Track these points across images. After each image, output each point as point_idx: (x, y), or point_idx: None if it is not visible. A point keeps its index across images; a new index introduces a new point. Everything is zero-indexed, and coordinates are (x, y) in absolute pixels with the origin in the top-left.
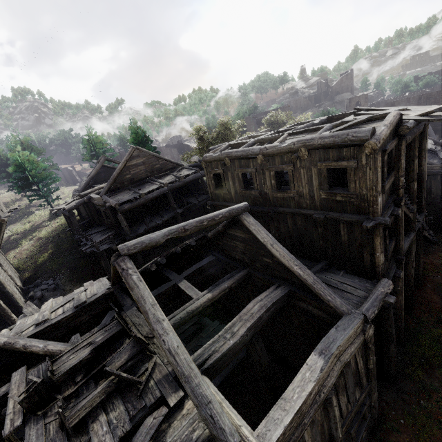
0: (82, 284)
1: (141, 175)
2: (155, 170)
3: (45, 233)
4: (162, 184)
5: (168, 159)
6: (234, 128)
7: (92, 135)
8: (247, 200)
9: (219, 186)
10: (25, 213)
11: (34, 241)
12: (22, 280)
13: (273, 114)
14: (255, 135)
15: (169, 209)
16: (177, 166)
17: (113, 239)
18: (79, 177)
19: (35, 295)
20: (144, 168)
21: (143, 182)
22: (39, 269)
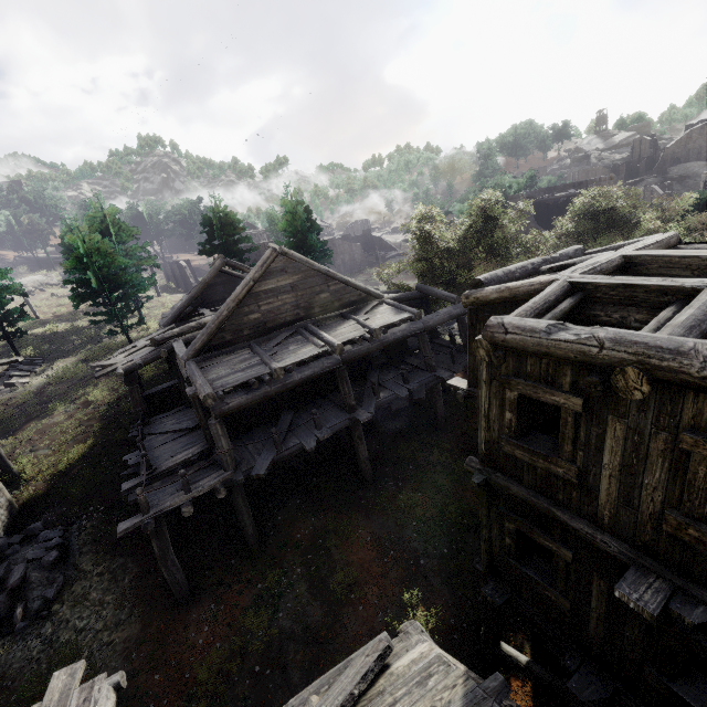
0: (115, 560)
1: (285, 314)
2: (316, 304)
3: (98, 392)
4: (329, 345)
5: (349, 280)
6: (504, 219)
7: (219, 210)
8: (699, 567)
9: (529, 433)
10: (92, 339)
11: (76, 406)
12: (15, 509)
13: (599, 193)
14: (659, 253)
15: (337, 403)
16: (369, 297)
17: (188, 486)
18: (196, 279)
19: (9, 575)
20: (293, 298)
21: (285, 333)
22: (56, 484)
